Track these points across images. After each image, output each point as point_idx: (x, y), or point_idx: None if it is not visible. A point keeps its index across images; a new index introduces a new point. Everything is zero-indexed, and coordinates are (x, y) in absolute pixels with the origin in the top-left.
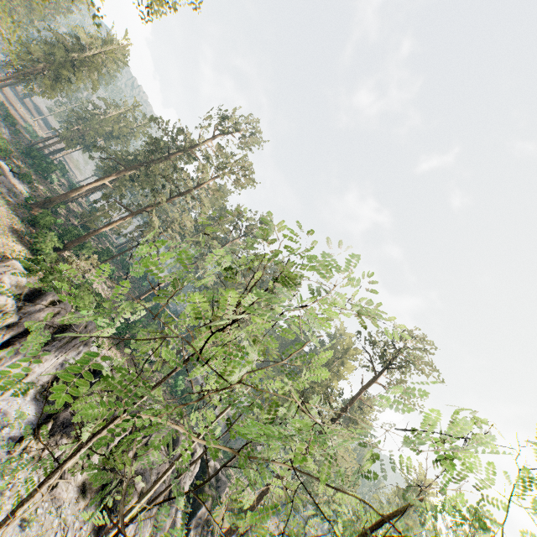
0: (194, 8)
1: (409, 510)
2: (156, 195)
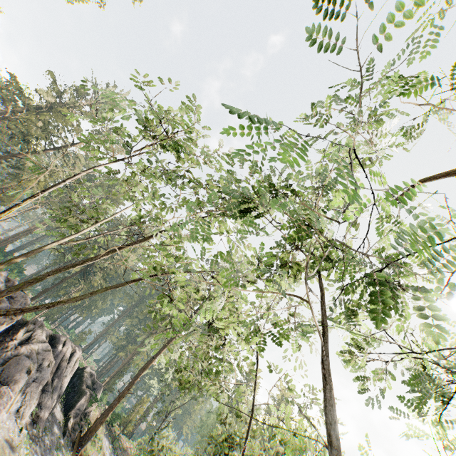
0: (100, 7)
1: (244, 392)
2: (26, 147)
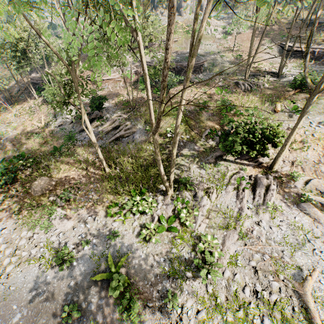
0: None
1: None
2: None
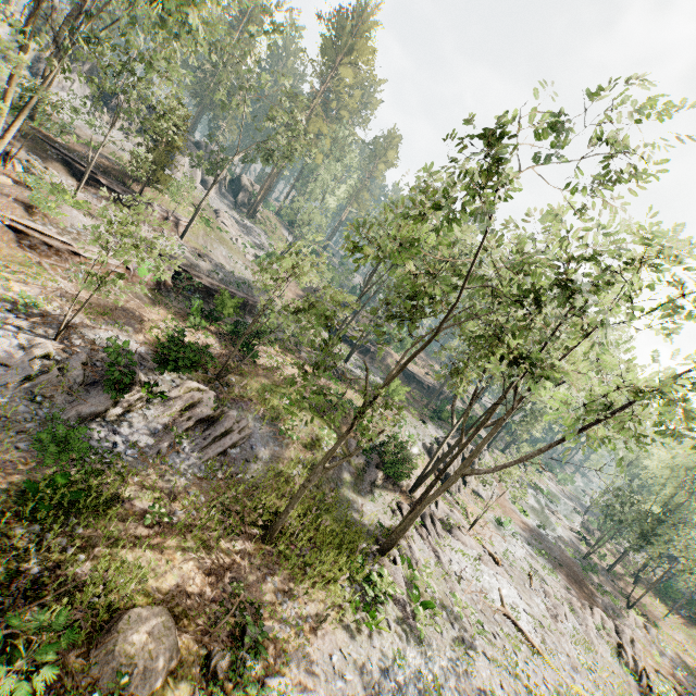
0: None
1: None
2: None
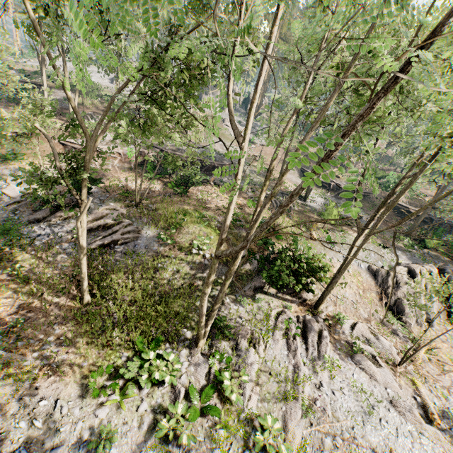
0: None
1: None
2: None
